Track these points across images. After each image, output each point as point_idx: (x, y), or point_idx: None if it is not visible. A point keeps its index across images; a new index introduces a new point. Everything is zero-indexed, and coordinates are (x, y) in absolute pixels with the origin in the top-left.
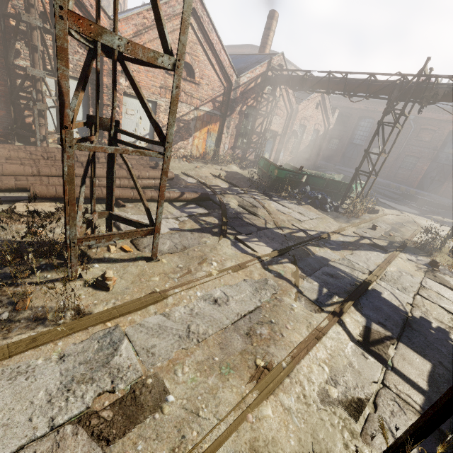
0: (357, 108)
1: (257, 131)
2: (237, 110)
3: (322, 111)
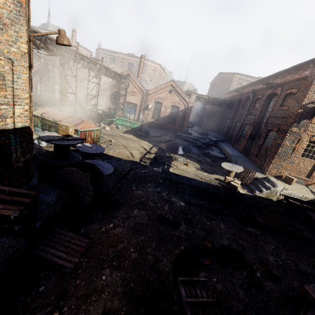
0: (238, 94)
1: (120, 102)
2: (108, 93)
3: (177, 95)
